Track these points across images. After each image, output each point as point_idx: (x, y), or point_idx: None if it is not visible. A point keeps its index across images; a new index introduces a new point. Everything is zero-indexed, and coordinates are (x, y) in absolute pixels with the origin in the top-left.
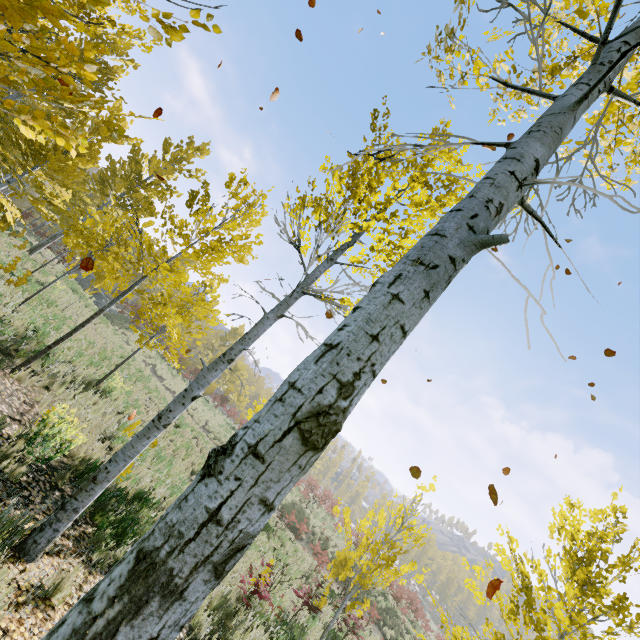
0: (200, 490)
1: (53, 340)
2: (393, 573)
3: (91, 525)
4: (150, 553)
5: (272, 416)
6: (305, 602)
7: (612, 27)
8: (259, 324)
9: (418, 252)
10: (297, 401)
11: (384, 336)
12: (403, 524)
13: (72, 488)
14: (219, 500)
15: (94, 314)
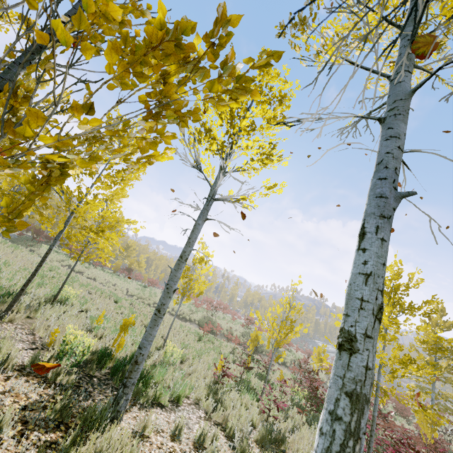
0: (354, 360)
1: (4, 281)
2: (294, 334)
3: None
4: (352, 392)
5: (363, 317)
6: (246, 367)
7: (416, 33)
8: (195, 230)
9: (378, 210)
10: (370, 307)
11: (385, 261)
12: (290, 307)
13: (98, 372)
14: (366, 361)
15: (45, 254)
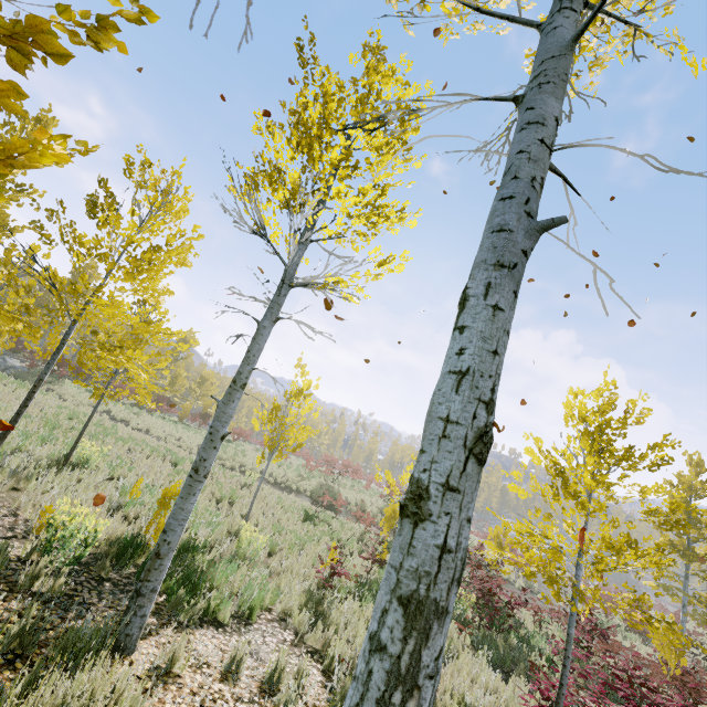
0: (421, 535)
1: None
2: None
3: (159, 595)
4: (411, 596)
5: (446, 453)
6: (374, 561)
7: None
8: (257, 337)
9: (494, 254)
10: (461, 433)
11: (500, 348)
12: None
13: (117, 573)
14: (442, 536)
15: (33, 388)
